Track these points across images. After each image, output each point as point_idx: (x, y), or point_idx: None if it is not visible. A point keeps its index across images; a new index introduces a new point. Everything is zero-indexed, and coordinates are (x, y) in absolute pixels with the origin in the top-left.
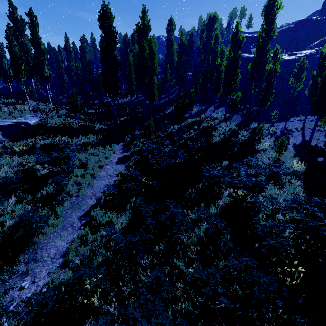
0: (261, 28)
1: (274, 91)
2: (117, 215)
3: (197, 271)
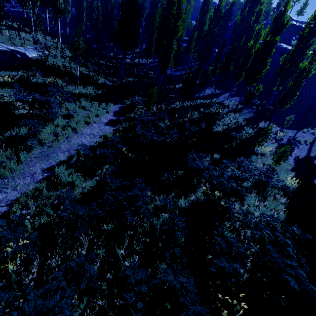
0: (313, 15)
1: (299, 95)
2: (82, 179)
3: (131, 269)
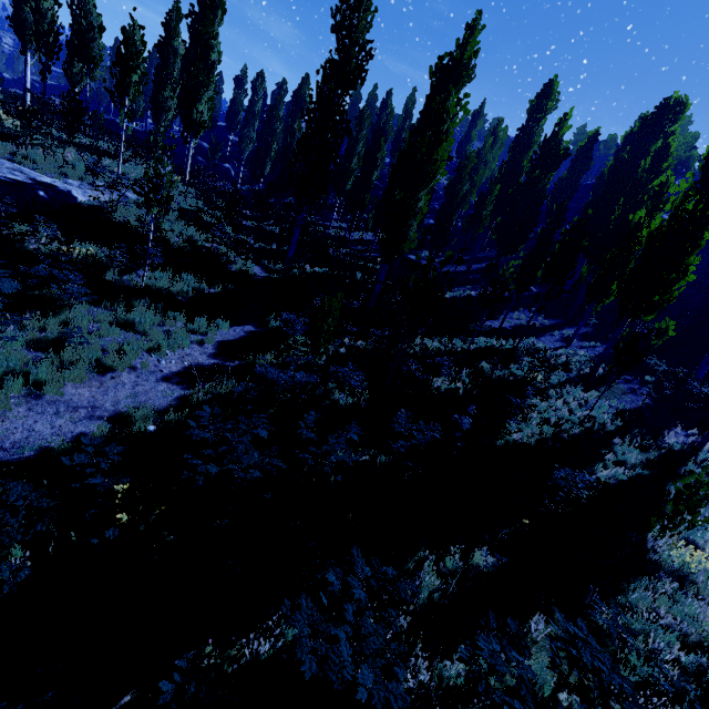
0: None
1: None
2: None
3: None
